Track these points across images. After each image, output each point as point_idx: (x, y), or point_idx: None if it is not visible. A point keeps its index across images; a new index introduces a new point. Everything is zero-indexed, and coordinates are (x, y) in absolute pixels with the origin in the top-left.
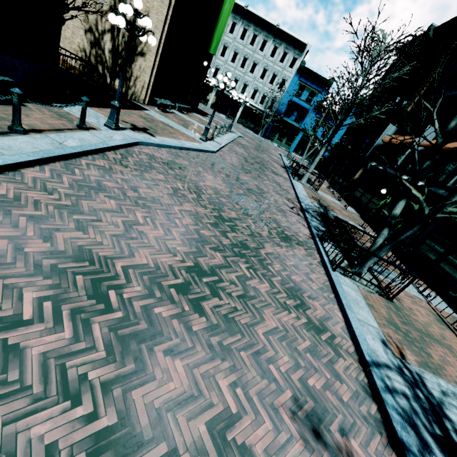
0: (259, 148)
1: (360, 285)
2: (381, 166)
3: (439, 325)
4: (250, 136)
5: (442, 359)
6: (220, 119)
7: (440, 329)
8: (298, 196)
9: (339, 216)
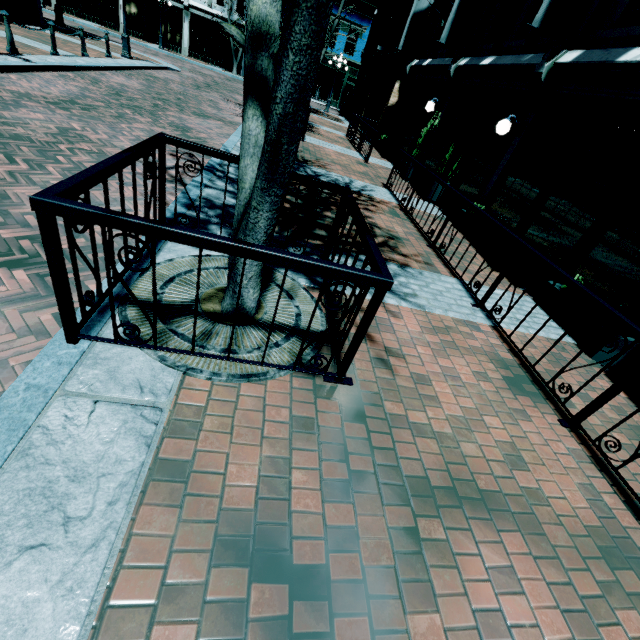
0: (211, 85)
1: (208, 362)
2: (426, 59)
3: (513, 399)
4: (210, 73)
5: (482, 639)
6: (138, 48)
7: (512, 418)
8: (222, 145)
9: (332, 174)
